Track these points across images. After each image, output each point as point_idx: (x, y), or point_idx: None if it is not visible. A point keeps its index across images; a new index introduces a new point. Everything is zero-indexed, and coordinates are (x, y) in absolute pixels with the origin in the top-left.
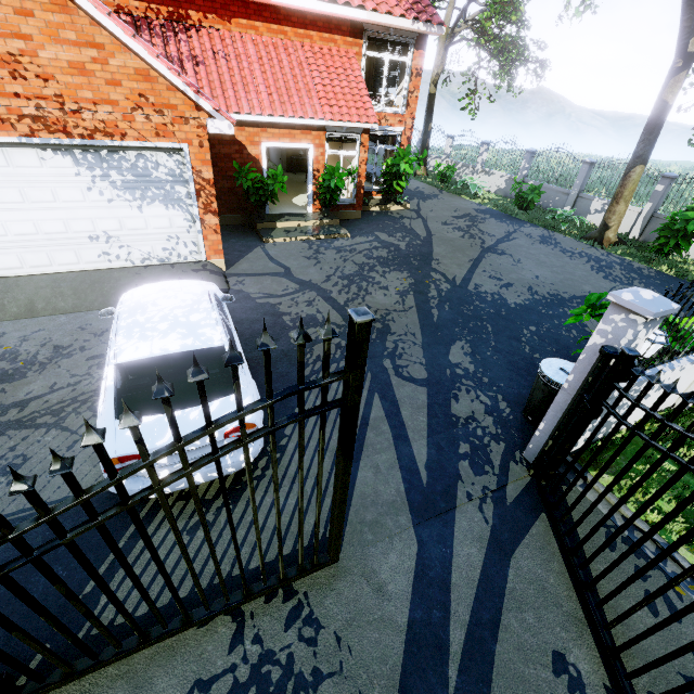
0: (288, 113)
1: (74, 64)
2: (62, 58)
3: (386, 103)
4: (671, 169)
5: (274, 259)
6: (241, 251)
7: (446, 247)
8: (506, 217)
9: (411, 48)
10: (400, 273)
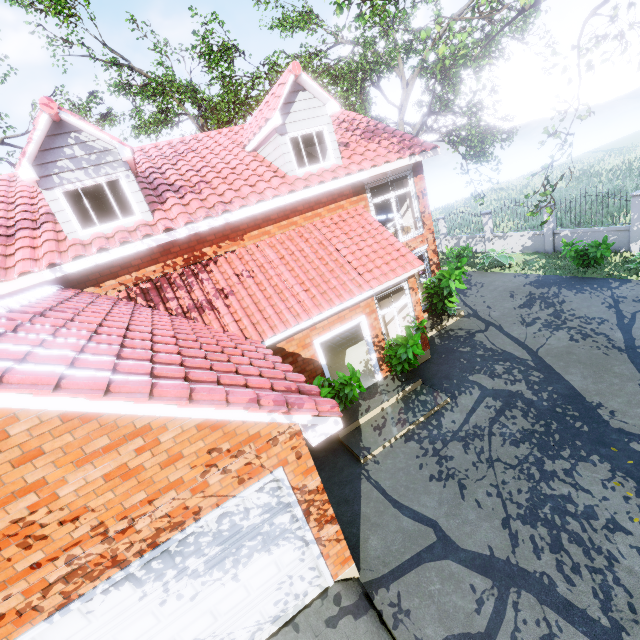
0: (335, 302)
1: (111, 473)
2: (93, 476)
3: (392, 227)
4: (639, 151)
5: (401, 504)
6: (347, 499)
7: (579, 371)
8: (575, 281)
9: (410, 177)
10: (593, 467)
